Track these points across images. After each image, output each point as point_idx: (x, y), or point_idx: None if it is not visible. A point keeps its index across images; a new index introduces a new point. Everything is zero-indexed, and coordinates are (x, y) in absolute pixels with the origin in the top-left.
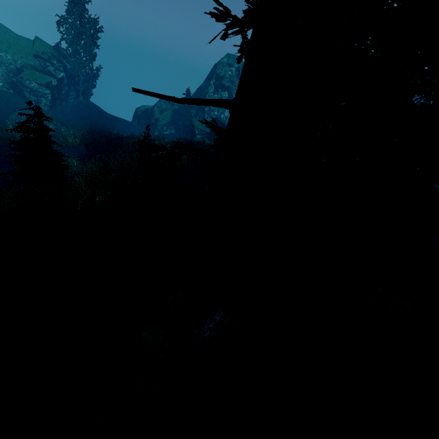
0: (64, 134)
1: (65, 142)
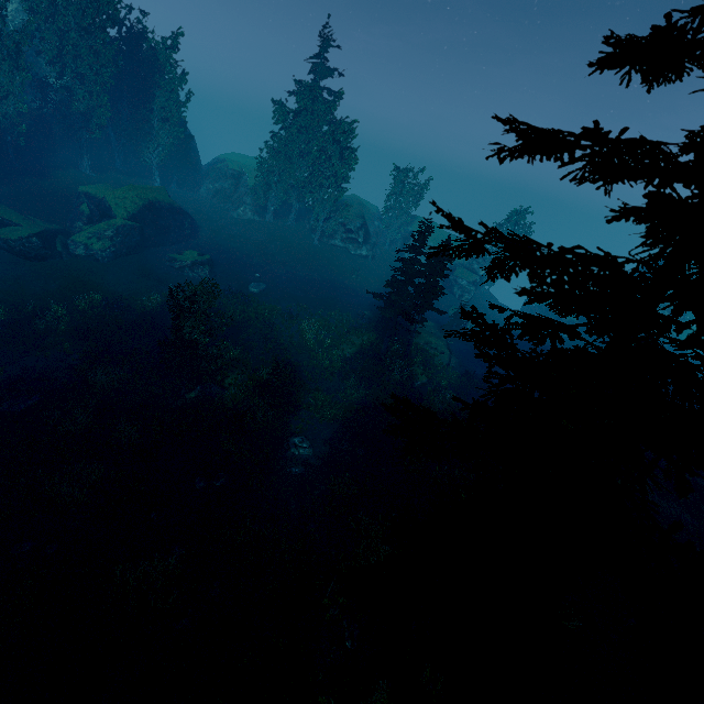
0: None
1: None
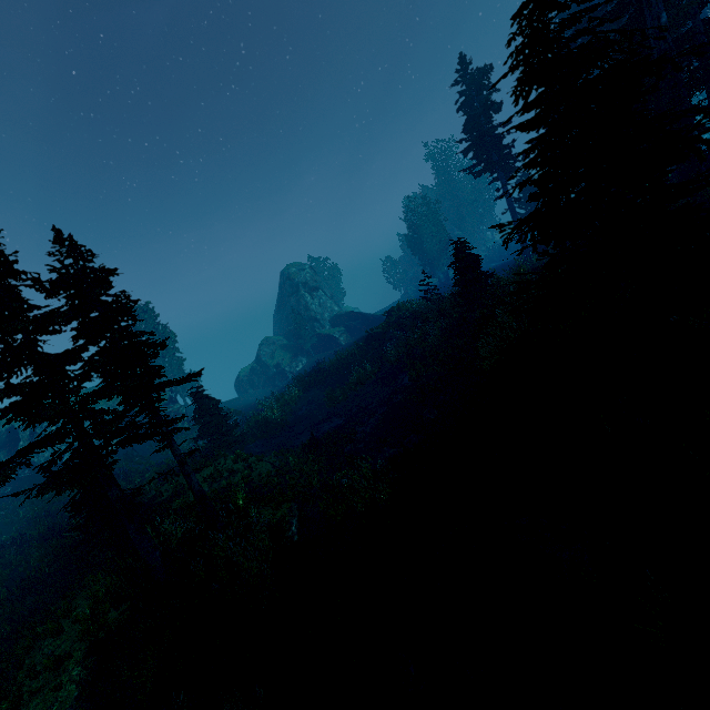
0: (267, 405)
1: (286, 402)
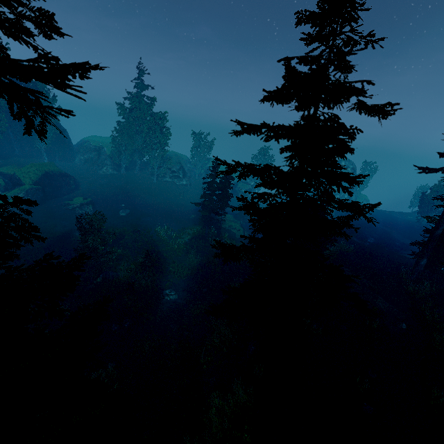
0: None
1: None
